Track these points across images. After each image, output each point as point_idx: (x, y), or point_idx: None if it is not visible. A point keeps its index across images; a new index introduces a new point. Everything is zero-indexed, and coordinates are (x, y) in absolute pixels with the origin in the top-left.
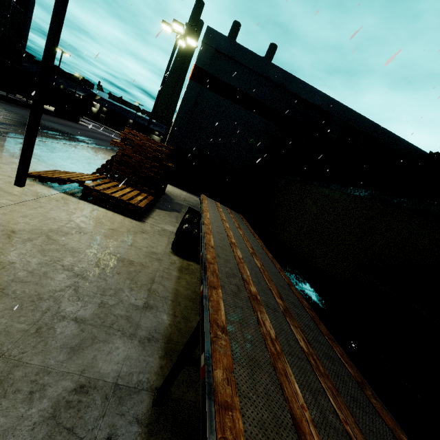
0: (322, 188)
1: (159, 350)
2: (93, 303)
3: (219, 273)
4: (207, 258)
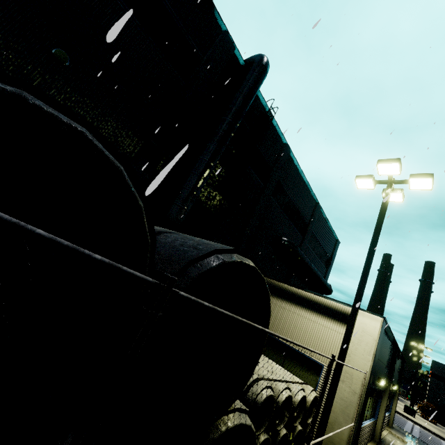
0: None
1: None
2: (441, 430)
3: None
4: None
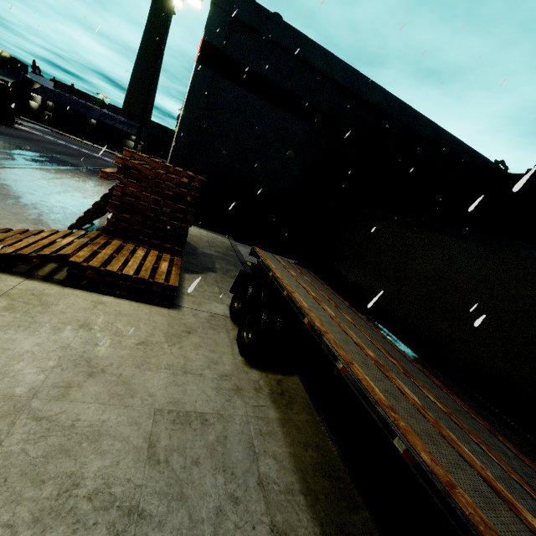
0: (443, 234)
1: None
2: None
3: (482, 514)
4: (434, 471)
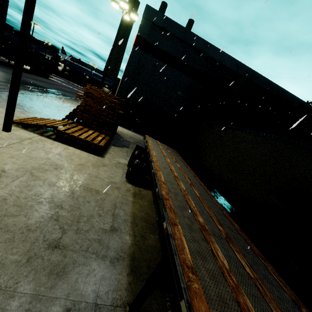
0: (238, 131)
1: (126, 268)
2: (71, 230)
3: (174, 208)
4: (163, 195)
